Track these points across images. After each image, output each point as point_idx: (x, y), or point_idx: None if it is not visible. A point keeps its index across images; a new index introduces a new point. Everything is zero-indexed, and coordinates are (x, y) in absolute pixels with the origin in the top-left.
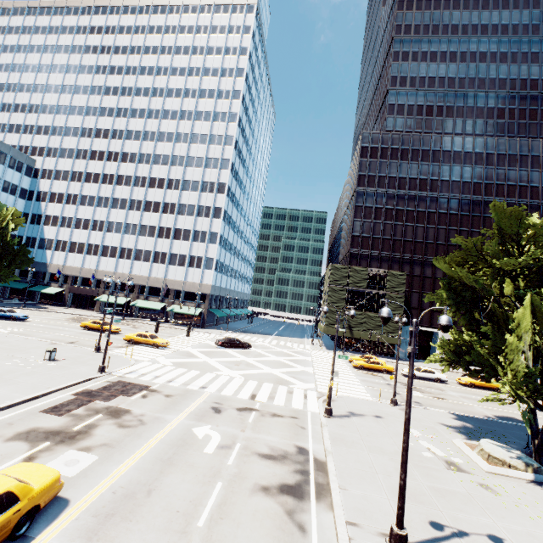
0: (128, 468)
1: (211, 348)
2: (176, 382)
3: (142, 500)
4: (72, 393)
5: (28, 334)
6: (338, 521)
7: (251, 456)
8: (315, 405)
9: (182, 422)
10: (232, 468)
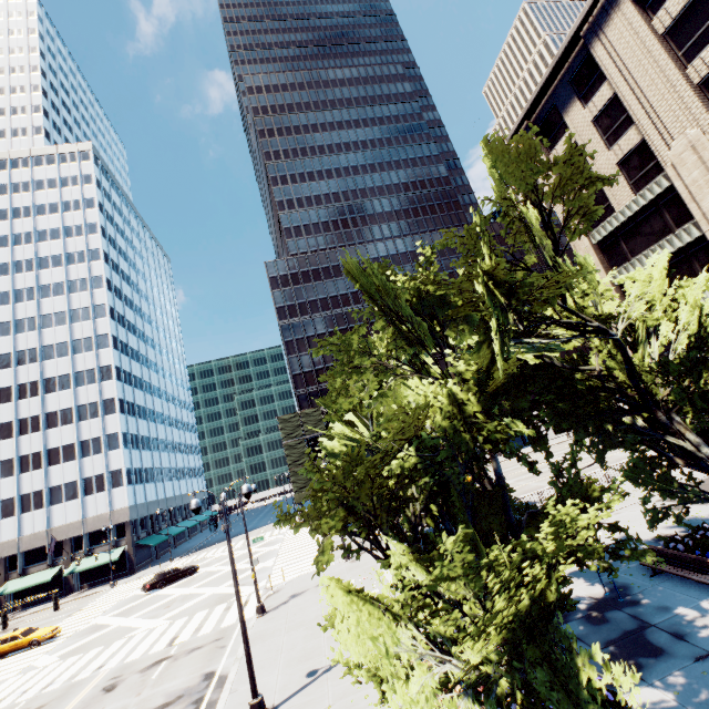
0: None
1: (136, 600)
2: (58, 682)
3: None
4: None
5: None
6: None
7: None
8: (252, 610)
9: None
10: None
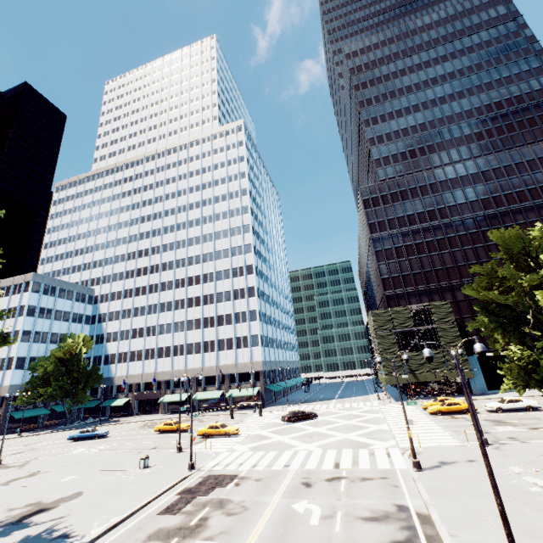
0: None
1: (279, 425)
2: (260, 465)
3: None
4: (175, 493)
5: (115, 448)
6: None
7: (354, 520)
8: (401, 462)
9: (280, 502)
10: (340, 535)
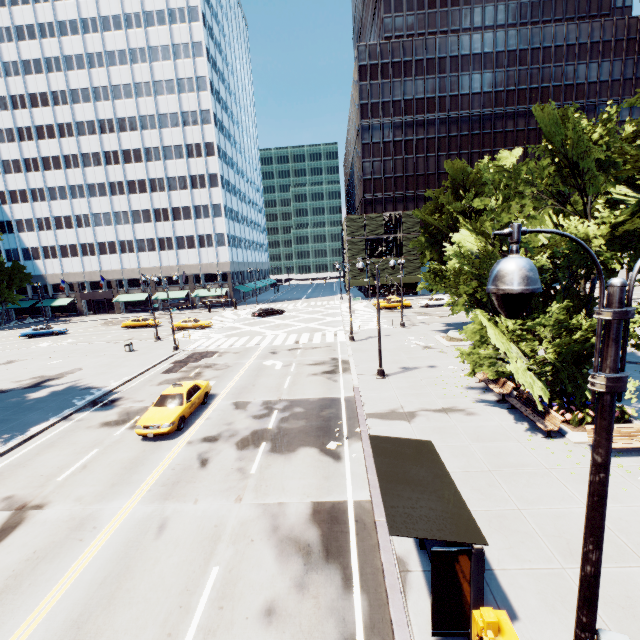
0: (236, 381)
1: (250, 320)
2: (236, 345)
3: (252, 387)
4: (169, 363)
5: (86, 342)
6: (353, 375)
7: (303, 366)
8: (343, 338)
9: (254, 362)
10: (294, 372)
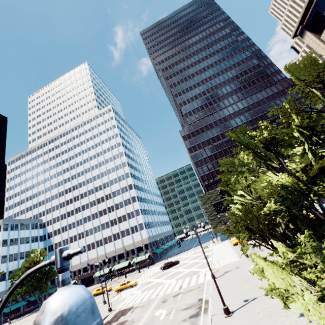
0: None
1: (159, 273)
2: (145, 298)
3: None
4: None
5: None
6: (208, 316)
7: (179, 311)
8: (209, 277)
9: (150, 313)
10: (171, 319)
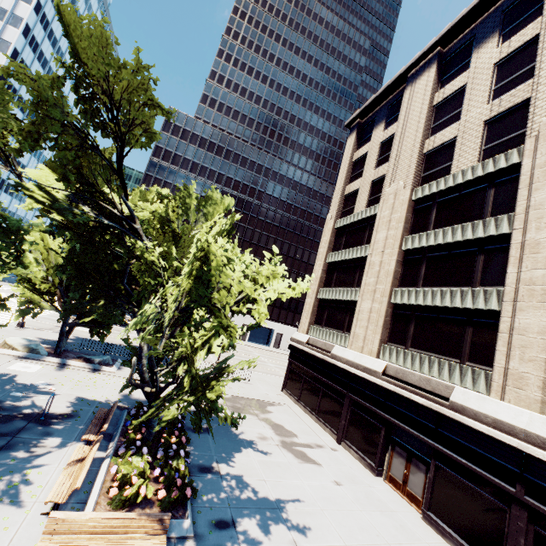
0: None
1: None
2: None
3: None
4: None
5: None
6: None
7: None
8: None
9: None
10: None
